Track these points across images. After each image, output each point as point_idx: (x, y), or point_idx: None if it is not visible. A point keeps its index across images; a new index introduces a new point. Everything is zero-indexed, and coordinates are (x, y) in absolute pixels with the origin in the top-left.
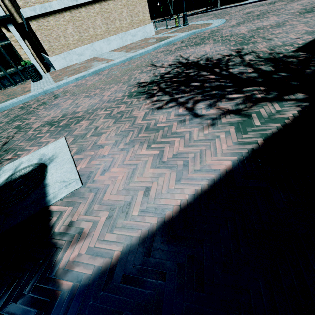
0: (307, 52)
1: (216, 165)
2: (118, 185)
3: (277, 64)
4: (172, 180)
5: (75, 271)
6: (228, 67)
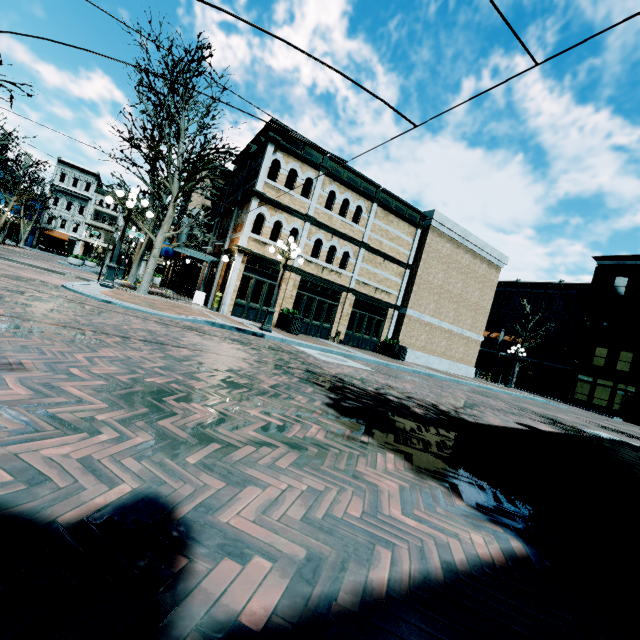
0: None
1: None
2: None
3: None
4: None
5: None
6: None
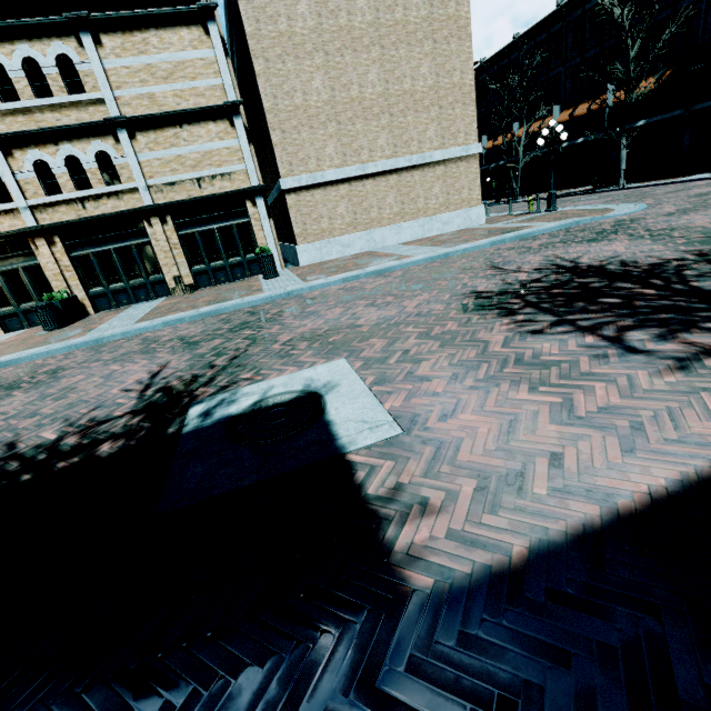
0: None
1: None
2: (484, 441)
3: None
4: (612, 449)
5: (430, 562)
6: (685, 277)
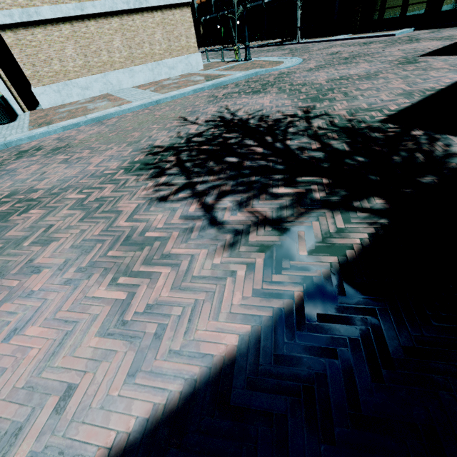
0: (400, 126)
1: (211, 343)
2: (22, 372)
3: (355, 139)
4: (122, 372)
5: None
6: (286, 135)
